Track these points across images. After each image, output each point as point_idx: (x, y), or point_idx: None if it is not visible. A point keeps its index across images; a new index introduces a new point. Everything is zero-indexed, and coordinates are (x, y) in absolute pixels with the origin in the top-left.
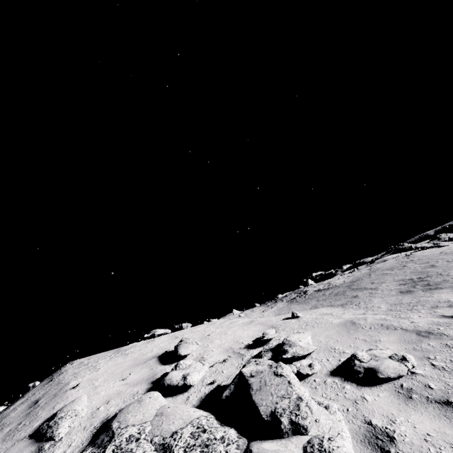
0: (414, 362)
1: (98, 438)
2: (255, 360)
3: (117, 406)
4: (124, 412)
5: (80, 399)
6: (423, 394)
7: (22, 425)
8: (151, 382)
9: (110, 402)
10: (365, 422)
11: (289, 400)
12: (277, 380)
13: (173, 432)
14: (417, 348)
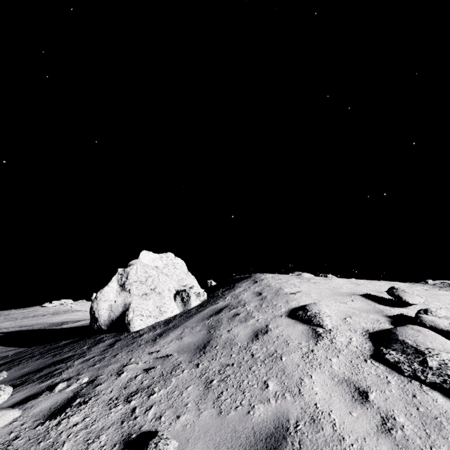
0: None
1: (391, 345)
2: None
3: (367, 324)
4: (405, 333)
5: (321, 304)
6: None
7: (264, 305)
8: (385, 316)
9: (352, 317)
10: None
11: None
12: None
13: None
14: None
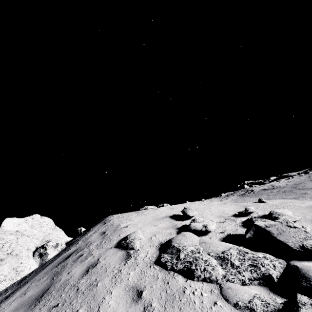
0: None
1: (167, 250)
2: (260, 219)
3: (163, 238)
4: (176, 239)
5: (138, 232)
6: None
7: (103, 242)
8: (176, 228)
9: (156, 235)
10: None
11: None
12: (292, 229)
13: (221, 251)
14: None
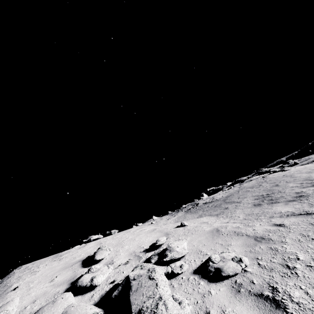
0: (247, 262)
1: None
2: (141, 265)
3: (40, 305)
4: (39, 312)
5: (13, 301)
6: (247, 288)
7: None
8: (70, 283)
9: (36, 301)
10: (206, 312)
11: (153, 299)
12: (149, 282)
13: None
14: (252, 251)
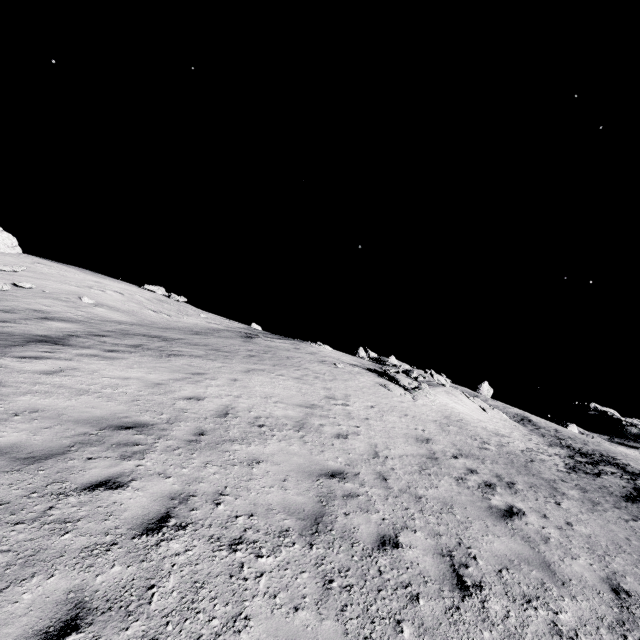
0: None
1: None
2: None
3: None
4: None
5: None
6: None
7: None
8: None
9: None
10: None
11: None
12: None
13: None
14: None
